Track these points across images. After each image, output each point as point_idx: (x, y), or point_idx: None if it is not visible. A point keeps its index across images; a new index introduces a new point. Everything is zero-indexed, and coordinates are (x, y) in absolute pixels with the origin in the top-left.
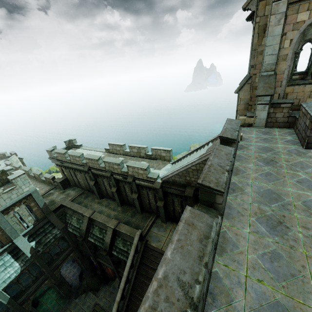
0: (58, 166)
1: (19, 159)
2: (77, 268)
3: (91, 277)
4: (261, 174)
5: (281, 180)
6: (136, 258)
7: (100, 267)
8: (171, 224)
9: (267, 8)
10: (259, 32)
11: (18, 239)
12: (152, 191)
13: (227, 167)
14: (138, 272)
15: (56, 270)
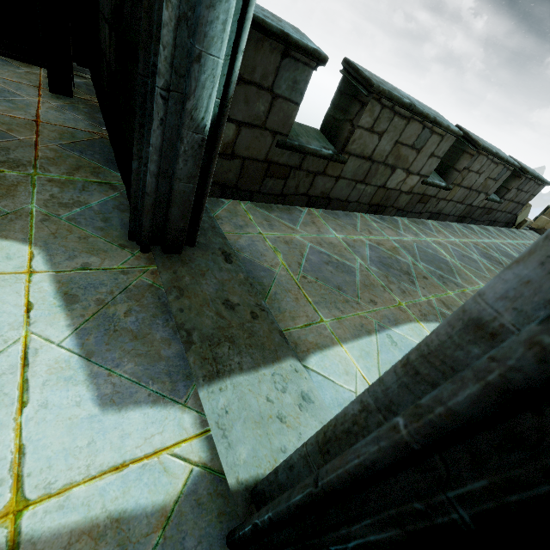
0: None
1: None
2: None
3: None
4: (515, 248)
5: None
6: None
7: None
8: None
9: None
10: None
11: None
12: None
13: (499, 152)
14: None
15: None
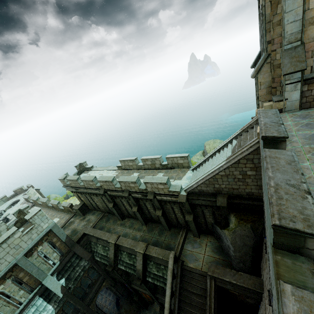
0: (73, 193)
1: (36, 190)
2: (112, 295)
3: (128, 303)
4: None
5: None
6: (174, 284)
7: (136, 293)
8: (205, 237)
9: None
10: None
11: (46, 279)
12: (177, 205)
13: (303, 185)
14: (180, 300)
15: (91, 304)
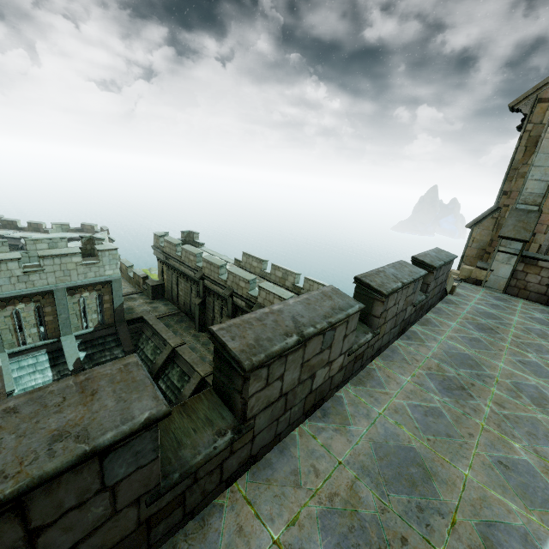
0: (159, 262)
1: (109, 239)
2: None
3: None
4: (462, 336)
5: (493, 352)
6: None
7: None
8: None
9: (548, 114)
10: (528, 145)
11: (68, 337)
12: None
13: (404, 280)
14: None
15: None
